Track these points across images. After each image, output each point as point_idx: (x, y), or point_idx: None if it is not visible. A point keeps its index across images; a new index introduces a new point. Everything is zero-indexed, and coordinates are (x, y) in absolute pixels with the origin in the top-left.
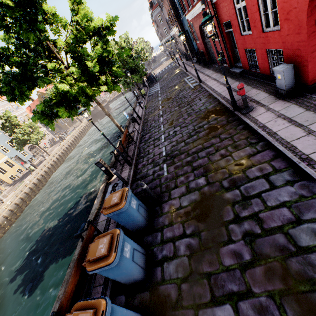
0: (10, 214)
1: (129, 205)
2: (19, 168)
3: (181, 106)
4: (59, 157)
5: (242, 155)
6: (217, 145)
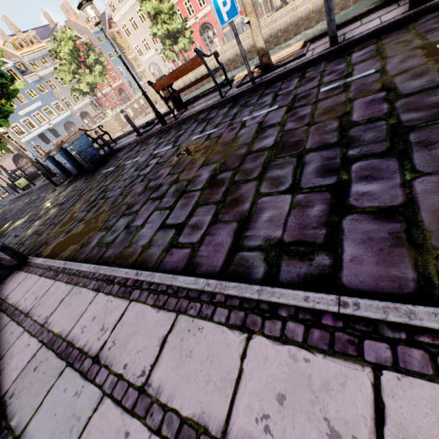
0: None
1: (68, 149)
2: None
3: (243, 158)
4: None
5: (30, 232)
6: (55, 219)
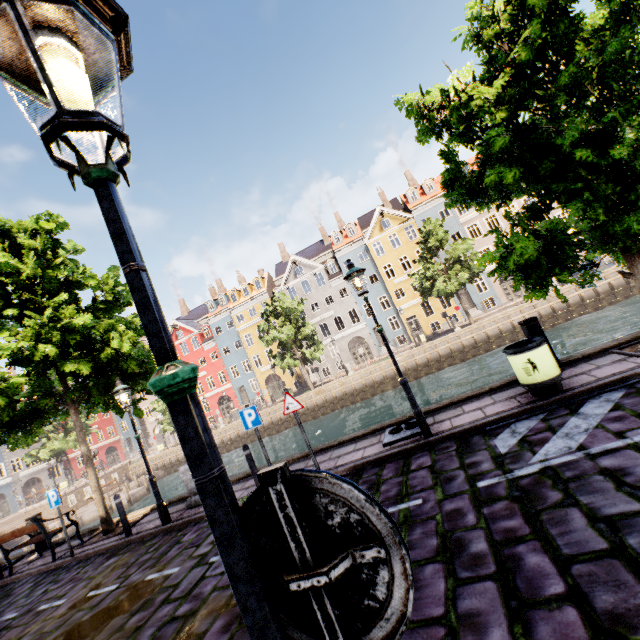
0: (340, 396)
1: None
2: (454, 312)
3: None
4: (482, 338)
5: None
6: None
